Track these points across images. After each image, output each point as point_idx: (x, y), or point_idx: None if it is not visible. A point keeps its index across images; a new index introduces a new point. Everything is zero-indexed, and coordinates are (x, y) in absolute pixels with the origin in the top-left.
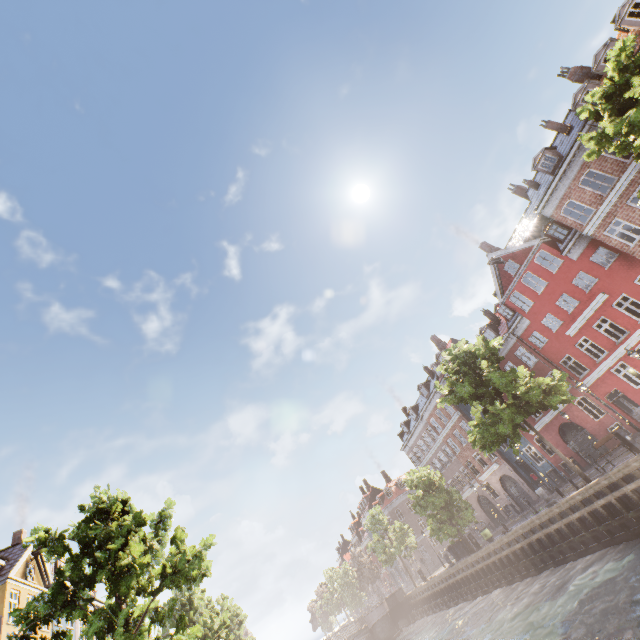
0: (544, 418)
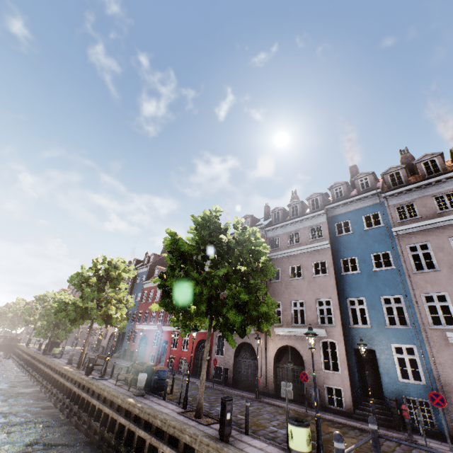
0: (144, 326)
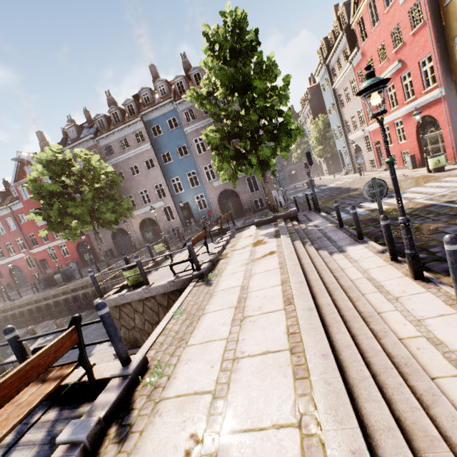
0: (5, 260)
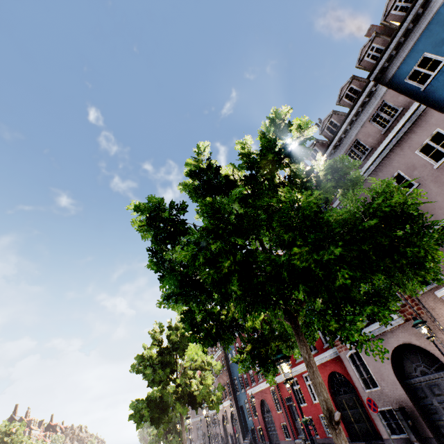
0: (254, 388)
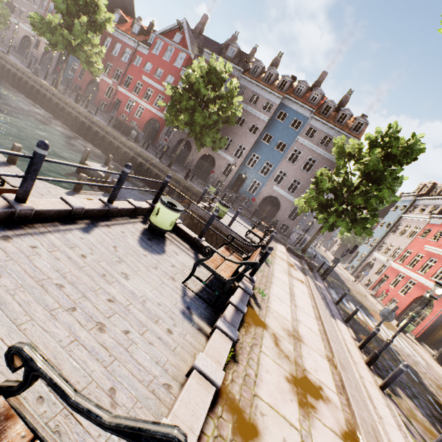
0: None
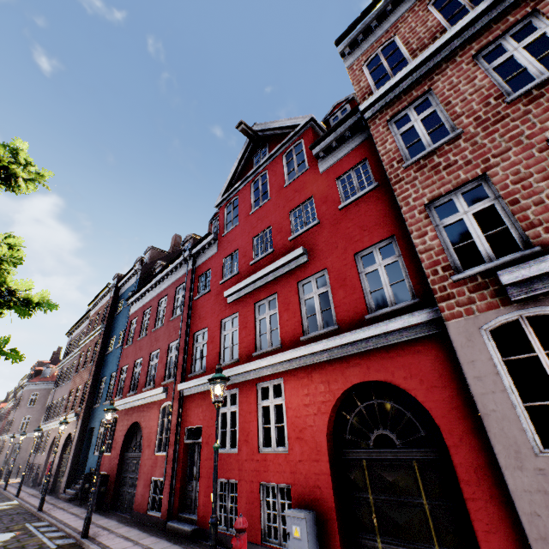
0: (130, 398)
